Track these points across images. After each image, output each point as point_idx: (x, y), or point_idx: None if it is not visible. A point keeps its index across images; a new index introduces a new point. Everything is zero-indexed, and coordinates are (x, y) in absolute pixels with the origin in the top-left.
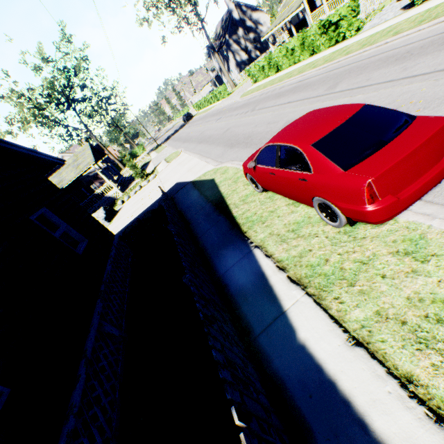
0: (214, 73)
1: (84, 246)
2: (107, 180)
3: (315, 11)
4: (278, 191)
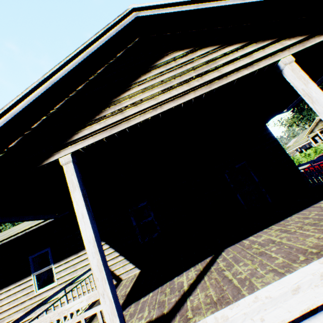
0: None
1: None
2: None
3: (318, 143)
4: None
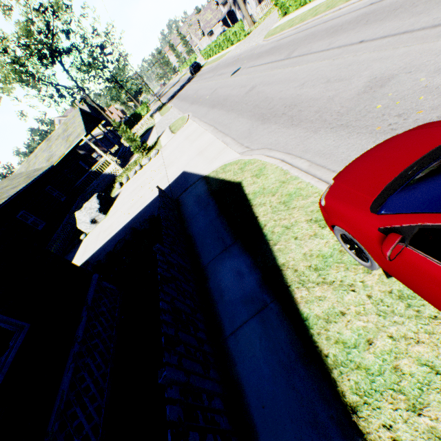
0: (225, 8)
1: (17, 347)
2: (104, 155)
3: None
4: None
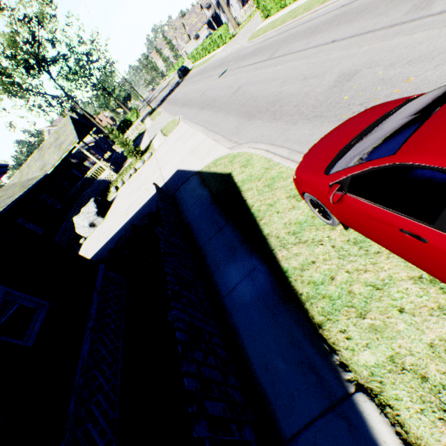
0: (210, 11)
1: (41, 320)
2: (97, 161)
3: None
4: (405, 257)
